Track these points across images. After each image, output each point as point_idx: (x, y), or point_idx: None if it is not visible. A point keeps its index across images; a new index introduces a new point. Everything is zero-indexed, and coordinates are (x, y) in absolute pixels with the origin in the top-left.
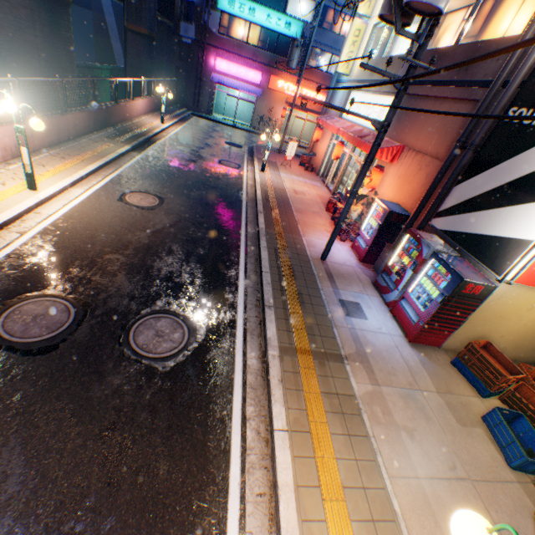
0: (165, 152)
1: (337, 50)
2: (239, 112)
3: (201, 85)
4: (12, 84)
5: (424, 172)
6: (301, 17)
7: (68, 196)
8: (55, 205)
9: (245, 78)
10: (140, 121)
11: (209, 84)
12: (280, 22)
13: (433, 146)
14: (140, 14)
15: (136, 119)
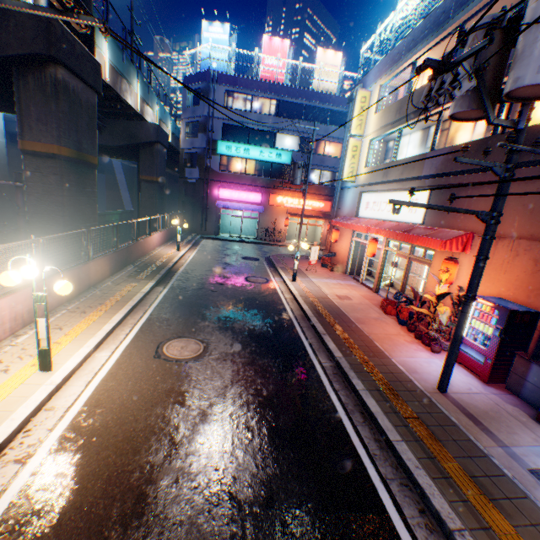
0: (189, 280)
1: (324, 166)
2: (243, 228)
3: (207, 212)
4: (35, 243)
5: (526, 257)
6: (288, 148)
7: (91, 365)
8: (74, 386)
9: (246, 200)
10: (156, 253)
11: (214, 209)
12: (271, 154)
13: (518, 228)
14: (153, 167)
15: (153, 252)
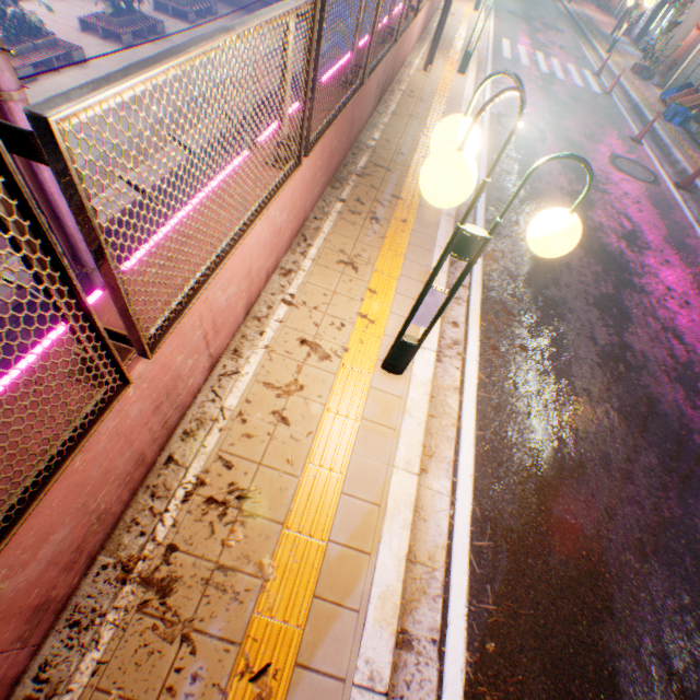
0: None
1: None
2: None
3: None
4: None
5: None
6: None
7: None
8: None
9: None
10: None
11: None
12: None
13: None
14: None
15: None
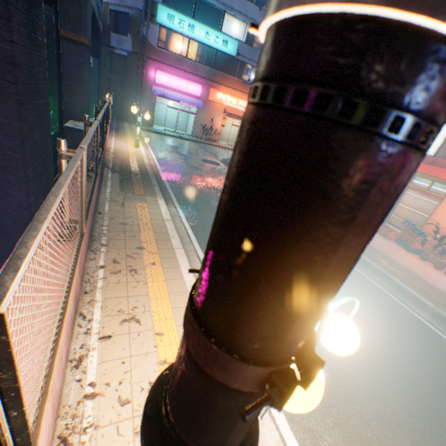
0: (187, 193)
1: None
2: (174, 121)
3: (141, 98)
4: None
5: None
6: (234, 36)
7: None
8: None
9: (186, 90)
10: (115, 148)
11: (149, 96)
12: (218, 39)
13: None
14: (80, 20)
15: (110, 147)
